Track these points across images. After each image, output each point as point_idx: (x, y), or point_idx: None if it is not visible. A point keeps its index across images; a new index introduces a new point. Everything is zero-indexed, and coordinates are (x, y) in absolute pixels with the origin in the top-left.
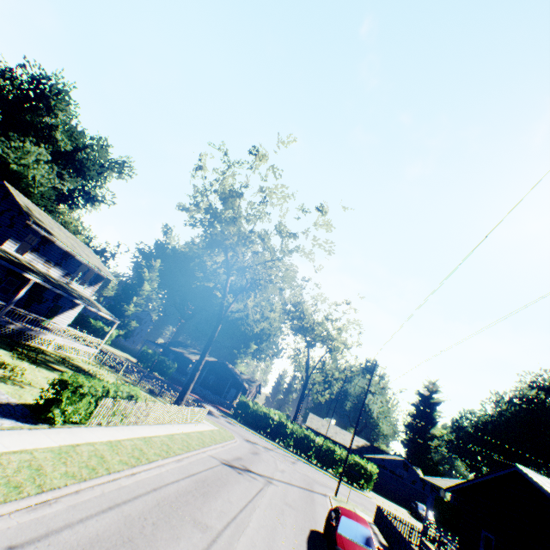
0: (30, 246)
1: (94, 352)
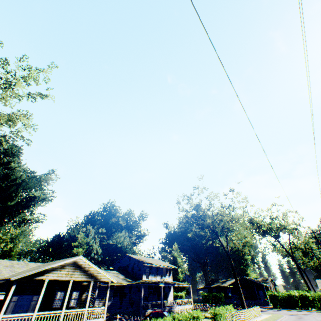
0: (147, 273)
1: (192, 306)
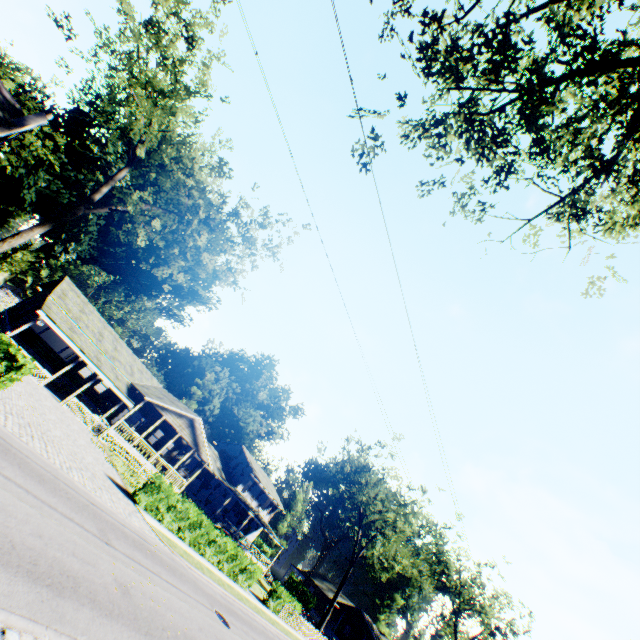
0: (247, 486)
1: (265, 570)
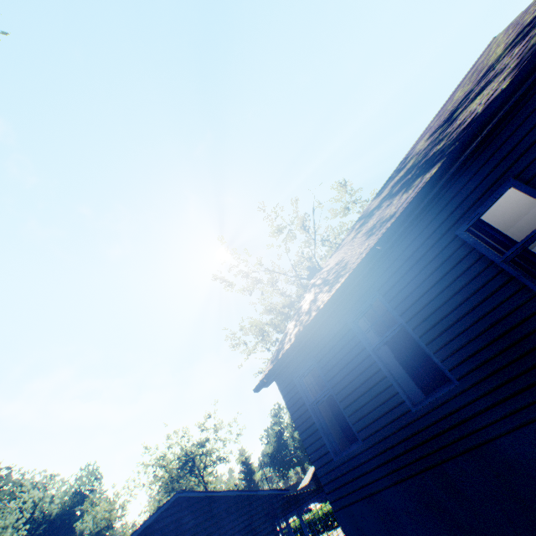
0: None
1: None
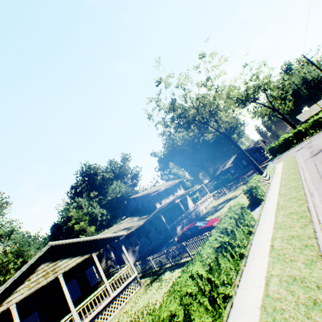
0: (159, 200)
1: (212, 199)
